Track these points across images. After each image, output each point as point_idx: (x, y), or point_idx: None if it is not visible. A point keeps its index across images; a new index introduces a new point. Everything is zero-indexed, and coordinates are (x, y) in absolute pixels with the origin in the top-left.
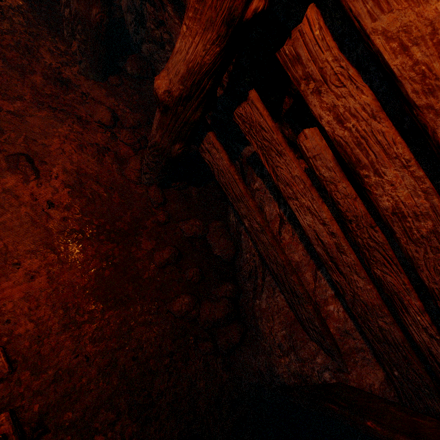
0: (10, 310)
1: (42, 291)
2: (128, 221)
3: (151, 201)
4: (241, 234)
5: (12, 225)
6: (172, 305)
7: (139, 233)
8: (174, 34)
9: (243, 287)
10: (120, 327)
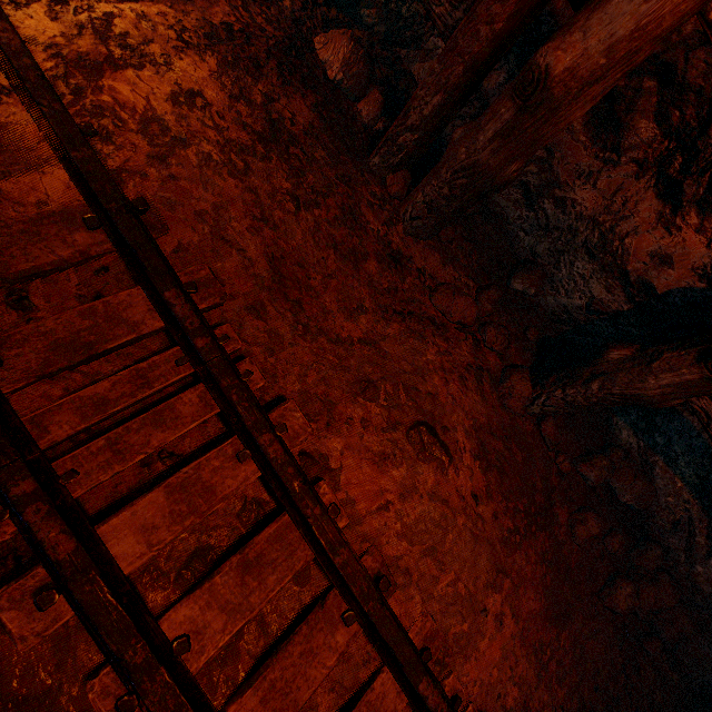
0: (494, 678)
1: (514, 639)
2: (540, 487)
3: (546, 441)
4: (654, 467)
5: (457, 550)
6: (616, 601)
7: (551, 500)
8: (559, 153)
9: (659, 541)
10: (572, 650)
